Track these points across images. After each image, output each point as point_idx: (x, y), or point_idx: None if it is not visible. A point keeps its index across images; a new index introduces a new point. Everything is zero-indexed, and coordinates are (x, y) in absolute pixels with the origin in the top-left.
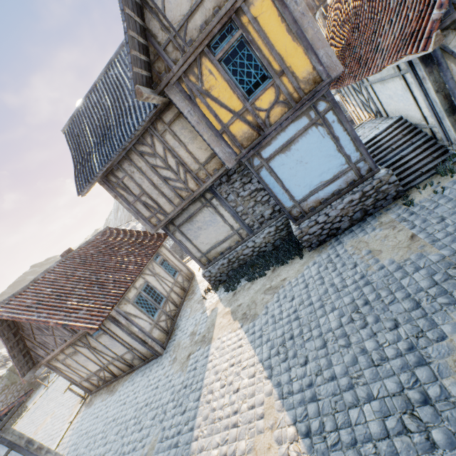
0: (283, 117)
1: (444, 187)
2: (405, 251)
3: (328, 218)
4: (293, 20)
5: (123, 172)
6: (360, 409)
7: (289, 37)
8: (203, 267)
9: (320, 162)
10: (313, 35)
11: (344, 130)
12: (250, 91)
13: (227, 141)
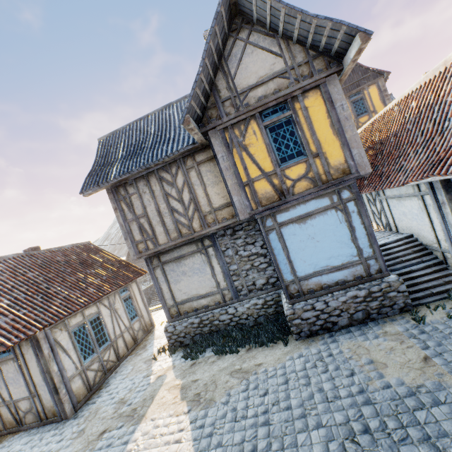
0: (307, 191)
1: None
2: (417, 373)
3: (326, 307)
4: (338, 119)
5: (135, 189)
6: None
7: (331, 130)
8: (169, 319)
9: (331, 245)
10: (351, 136)
11: (362, 223)
12: (284, 159)
13: (248, 194)
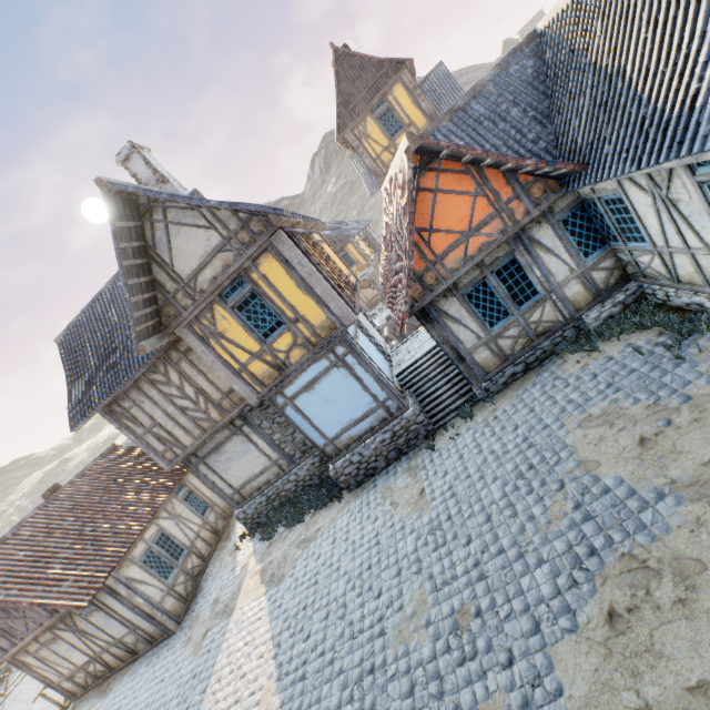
0: (303, 358)
1: (460, 433)
2: (412, 507)
3: (362, 457)
4: (302, 279)
5: (130, 402)
6: (331, 684)
7: (300, 291)
8: (237, 506)
9: (347, 401)
10: (323, 291)
11: (366, 372)
12: (267, 334)
13: (247, 379)
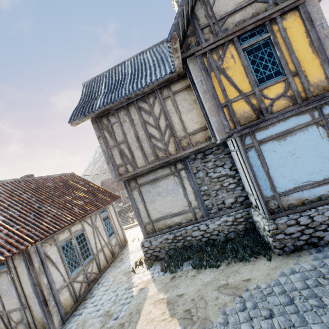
0: (286, 108)
1: None
2: None
3: (311, 221)
4: (318, 38)
5: (116, 119)
6: None
7: (310, 49)
8: (145, 235)
9: (312, 161)
10: None
11: None
12: (262, 80)
13: (226, 114)
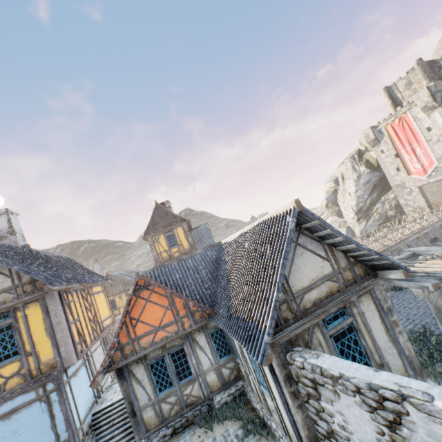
0: (17, 387)
1: None
2: None
3: None
4: (51, 325)
5: None
6: None
7: (45, 332)
8: None
9: (33, 436)
10: (61, 337)
11: (62, 410)
12: (1, 359)
13: None
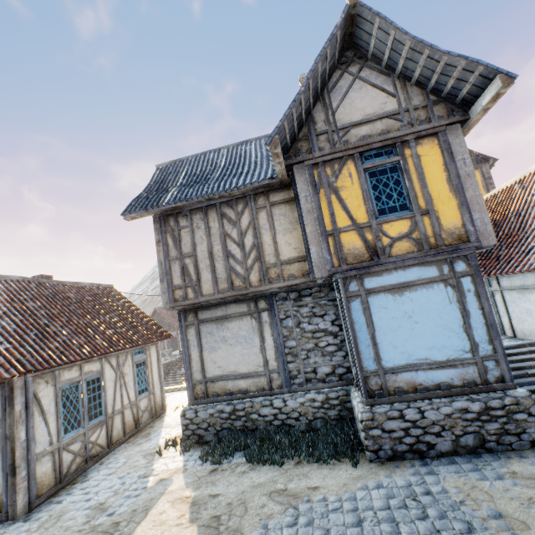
0: (409, 254)
1: None
2: None
3: (421, 418)
4: (457, 174)
5: (188, 222)
6: None
7: (447, 186)
8: (191, 399)
9: (434, 331)
10: (473, 197)
11: (479, 308)
12: (383, 211)
13: (330, 246)
